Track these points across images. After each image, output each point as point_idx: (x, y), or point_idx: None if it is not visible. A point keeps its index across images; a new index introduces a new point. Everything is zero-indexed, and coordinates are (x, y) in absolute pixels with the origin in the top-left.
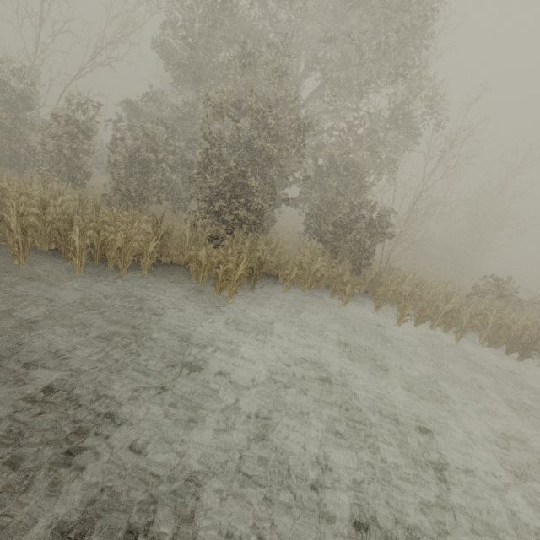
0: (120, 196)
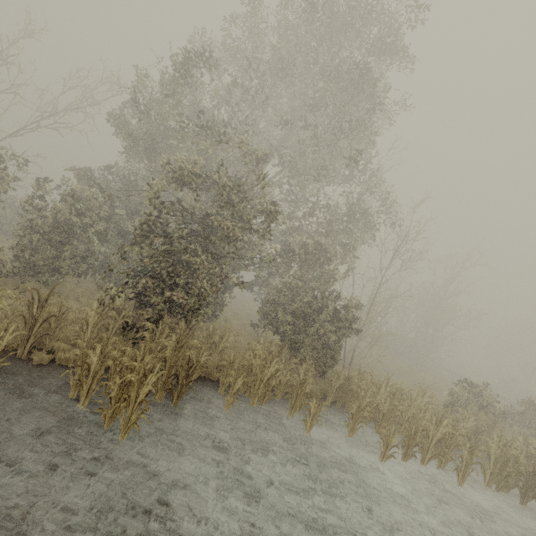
0: (19, 263)
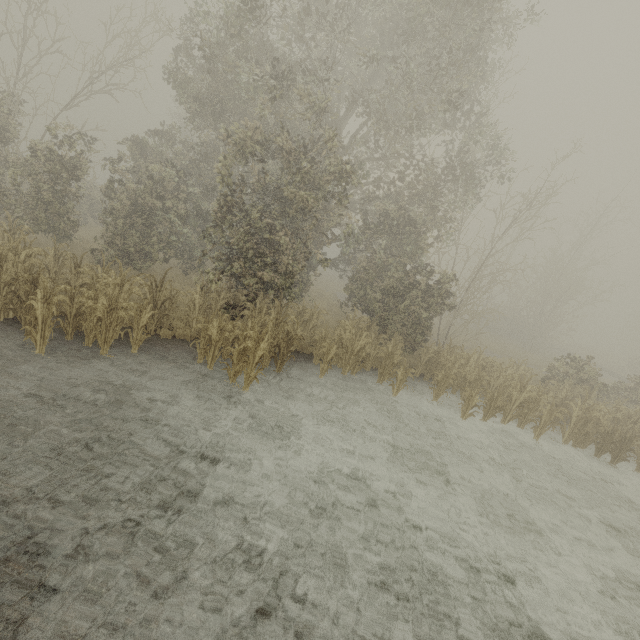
0: (114, 251)
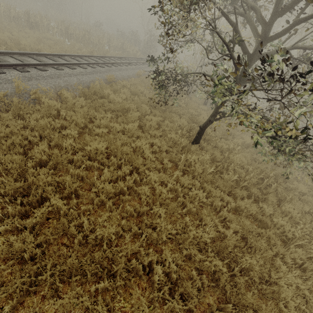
0: None
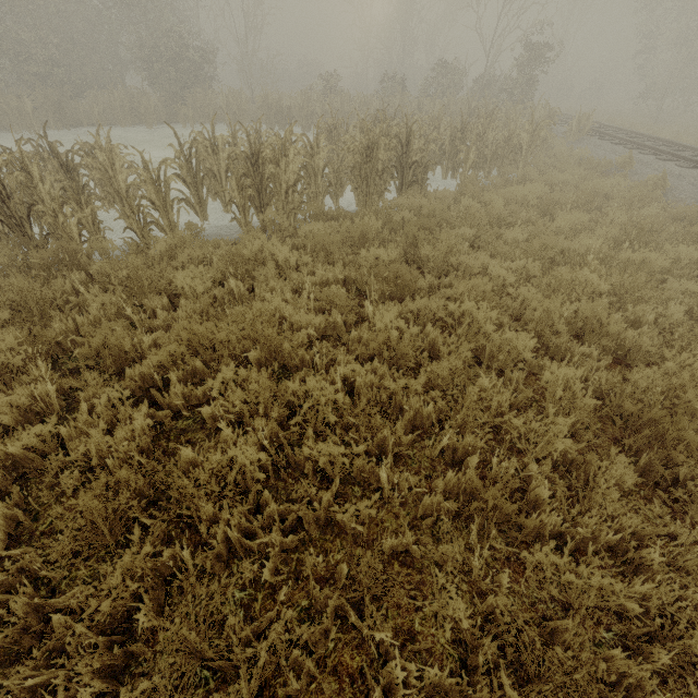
0: None
